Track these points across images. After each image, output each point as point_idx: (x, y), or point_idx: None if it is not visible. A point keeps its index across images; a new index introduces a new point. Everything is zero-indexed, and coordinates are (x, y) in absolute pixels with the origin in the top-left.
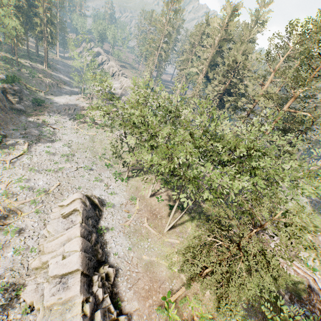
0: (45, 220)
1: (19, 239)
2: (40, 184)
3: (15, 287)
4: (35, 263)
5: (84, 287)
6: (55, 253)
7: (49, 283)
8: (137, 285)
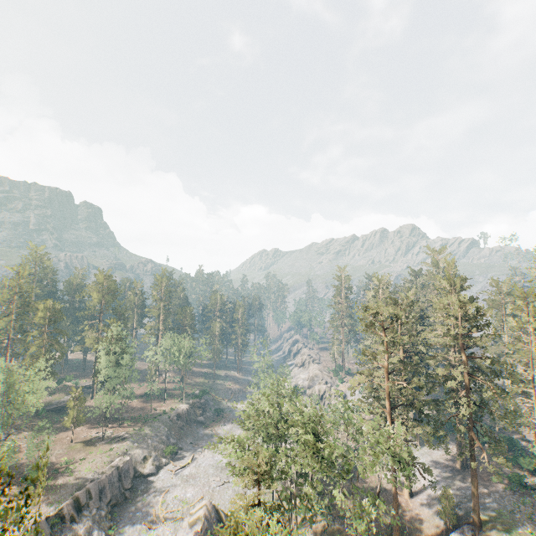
0: (177, 531)
1: None
2: (187, 496)
3: None
4: None
5: None
6: None
7: None
8: None
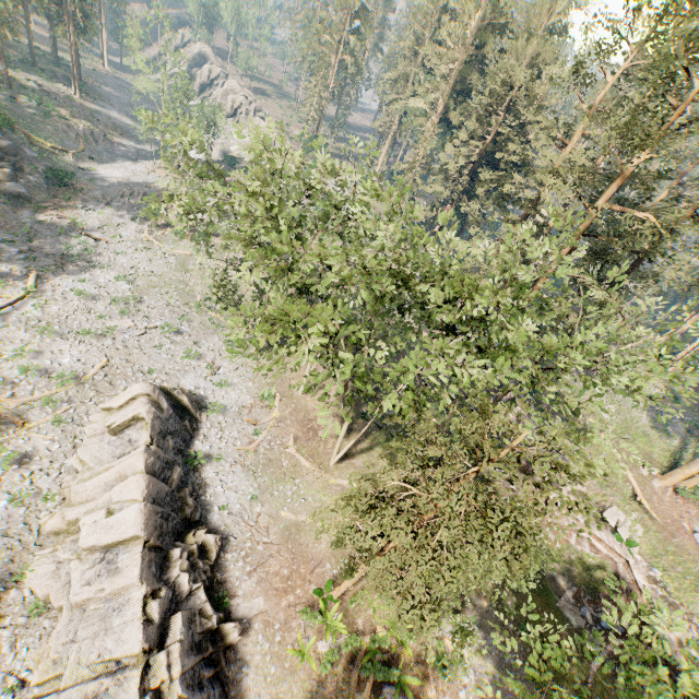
0: (75, 438)
1: (21, 476)
2: (65, 363)
3: (13, 568)
4: (53, 522)
5: (150, 570)
6: (94, 503)
7: (81, 561)
8: (265, 567)
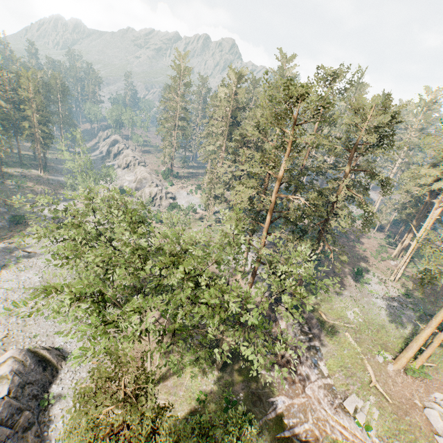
0: None
1: None
2: None
3: None
4: None
5: None
6: None
7: None
8: None
